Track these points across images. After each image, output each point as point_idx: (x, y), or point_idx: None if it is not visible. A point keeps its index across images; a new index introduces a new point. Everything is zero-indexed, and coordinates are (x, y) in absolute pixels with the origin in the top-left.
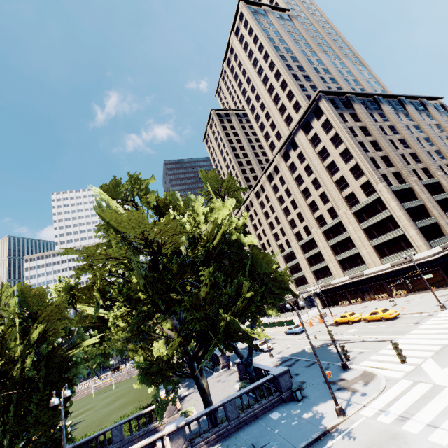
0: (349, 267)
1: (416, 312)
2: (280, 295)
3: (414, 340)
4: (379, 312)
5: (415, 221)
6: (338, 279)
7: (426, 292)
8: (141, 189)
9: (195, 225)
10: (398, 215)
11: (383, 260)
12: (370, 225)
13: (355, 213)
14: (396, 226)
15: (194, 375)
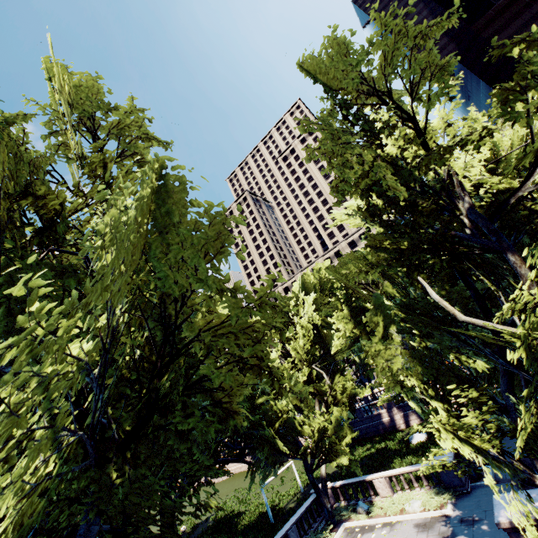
0: None
1: None
2: None
3: None
4: None
5: None
6: None
7: None
8: None
9: None
10: None
11: None
12: None
13: None
14: None
15: None
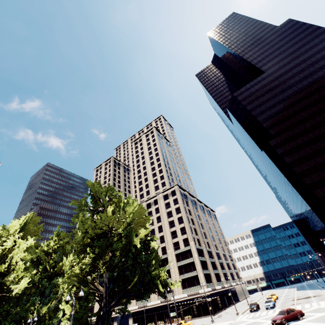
0: None
1: (200, 324)
2: None
3: None
4: (183, 322)
5: (202, 269)
6: (153, 302)
7: (201, 317)
8: (112, 194)
9: None
10: (197, 262)
11: (184, 291)
12: (182, 264)
13: (176, 255)
14: (194, 269)
15: (104, 324)
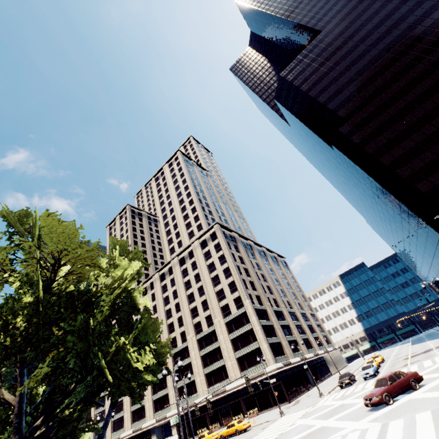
0: (214, 382)
1: (263, 422)
2: (154, 372)
3: (260, 437)
4: (235, 423)
5: (267, 337)
6: (202, 397)
7: (272, 409)
8: None
9: (95, 278)
10: (257, 328)
11: (243, 374)
12: (237, 336)
13: (227, 323)
14: (255, 339)
15: None
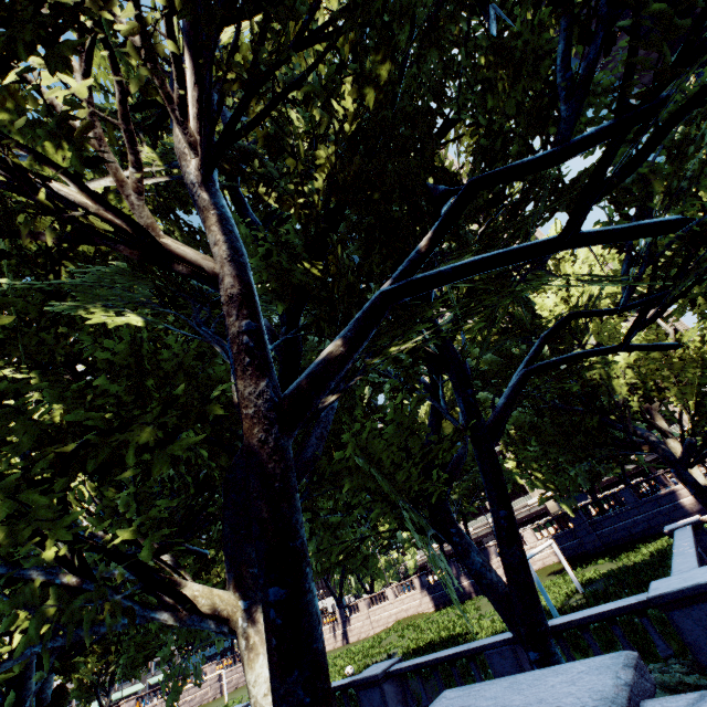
0: None
1: None
2: None
3: None
4: None
5: None
6: None
7: None
8: None
9: None
10: None
11: None
12: None
13: None
14: None
15: None
